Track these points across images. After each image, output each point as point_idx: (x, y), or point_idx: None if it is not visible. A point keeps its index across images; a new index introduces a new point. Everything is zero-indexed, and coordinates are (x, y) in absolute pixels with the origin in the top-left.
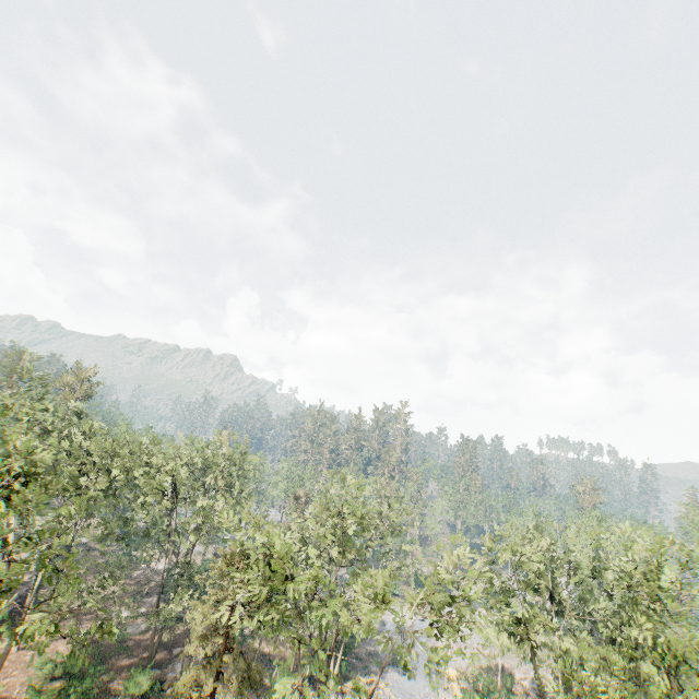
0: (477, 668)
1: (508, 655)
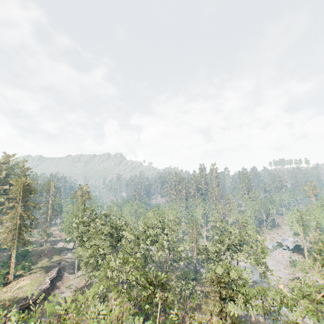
0: (288, 280)
1: (297, 271)
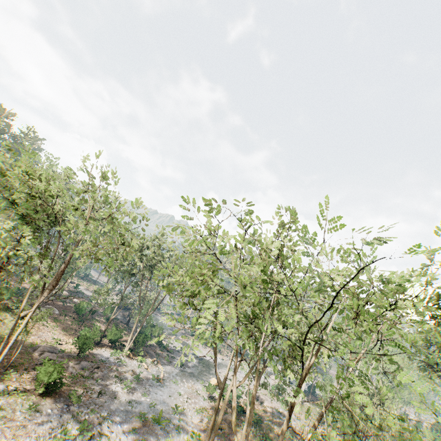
0: (239, 391)
1: (269, 396)
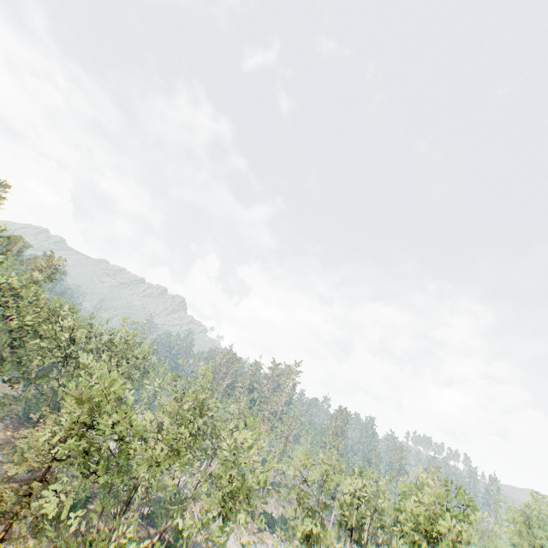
0: None
1: None
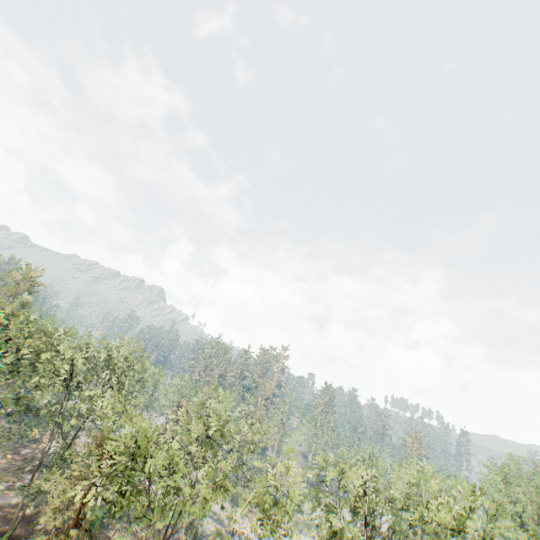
0: None
1: None
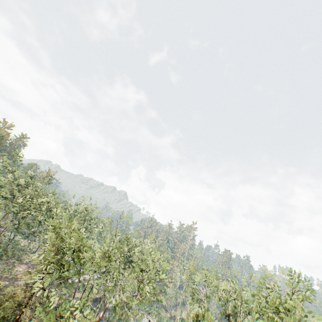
0: None
1: None
